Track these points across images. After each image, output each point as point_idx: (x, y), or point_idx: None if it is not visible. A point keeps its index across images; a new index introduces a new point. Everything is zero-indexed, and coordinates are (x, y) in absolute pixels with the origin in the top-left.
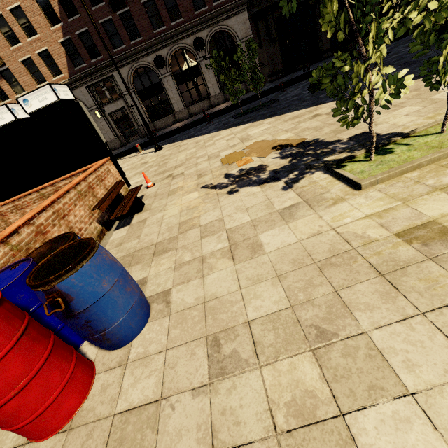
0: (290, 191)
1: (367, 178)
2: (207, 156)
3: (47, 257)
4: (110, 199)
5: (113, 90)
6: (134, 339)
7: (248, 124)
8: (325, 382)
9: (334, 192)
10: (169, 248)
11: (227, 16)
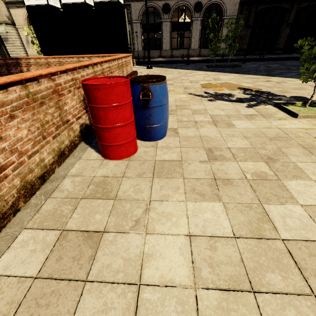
0: (251, 109)
1: (303, 113)
2: (189, 80)
3: (134, 76)
4: None
5: None
6: (158, 140)
7: (218, 72)
8: (271, 171)
9: (280, 115)
10: (172, 113)
11: None
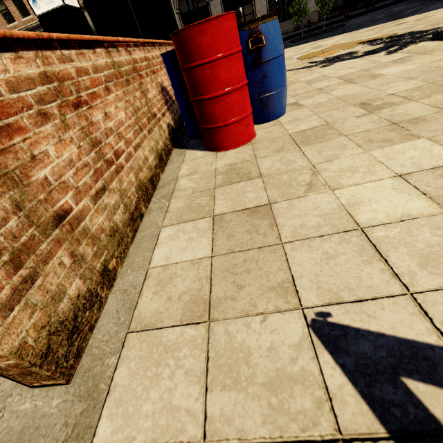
0: (395, 54)
1: None
2: None
3: None
4: None
5: None
6: (278, 118)
7: (315, 41)
8: None
9: None
10: None
11: None
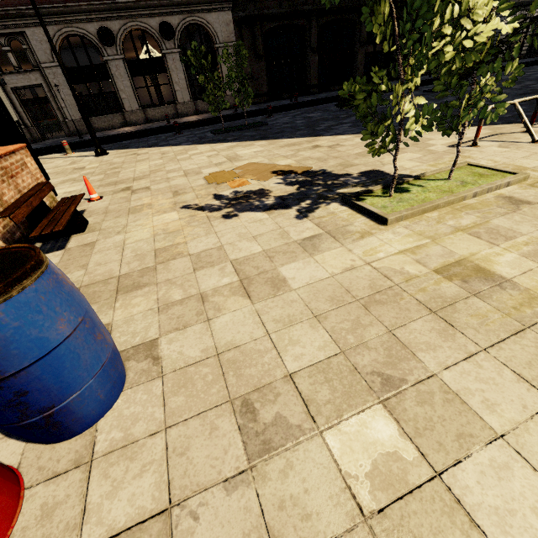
0: (306, 221)
1: (393, 213)
2: (183, 171)
3: None
4: (29, 206)
5: (21, 57)
6: (100, 420)
7: (234, 143)
8: (407, 438)
9: (359, 226)
10: (144, 283)
11: (206, 8)
